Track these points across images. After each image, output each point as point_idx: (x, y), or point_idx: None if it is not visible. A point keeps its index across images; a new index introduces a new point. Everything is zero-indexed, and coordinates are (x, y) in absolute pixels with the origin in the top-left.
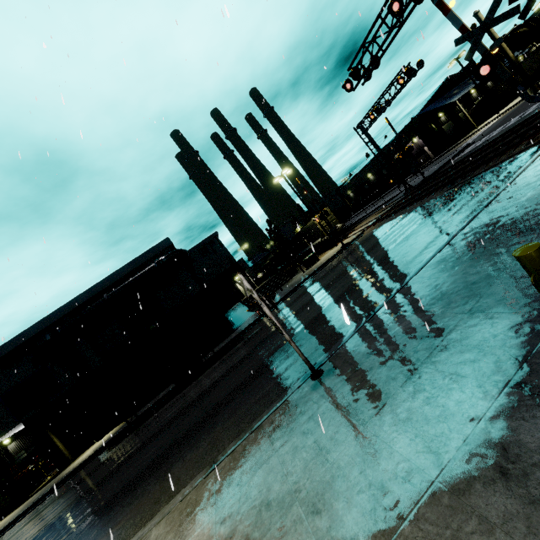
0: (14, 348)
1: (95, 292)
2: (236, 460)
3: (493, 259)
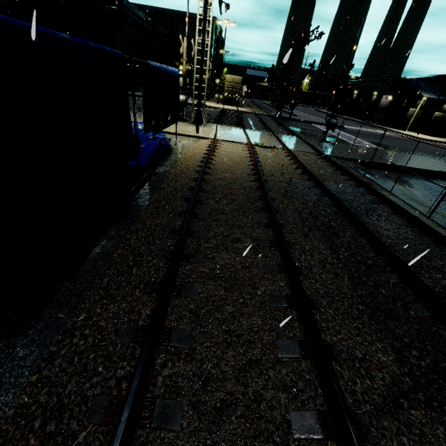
0: None
1: None
2: None
3: None
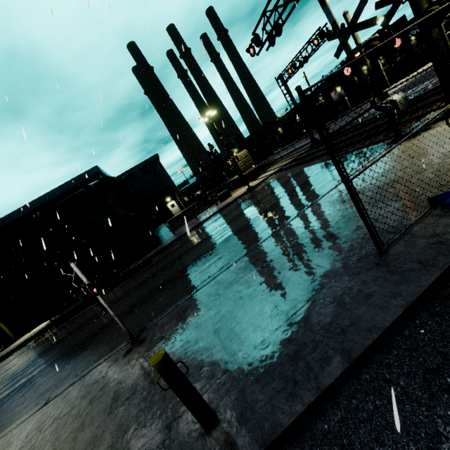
0: None
1: (29, 209)
2: (56, 404)
3: (265, 276)
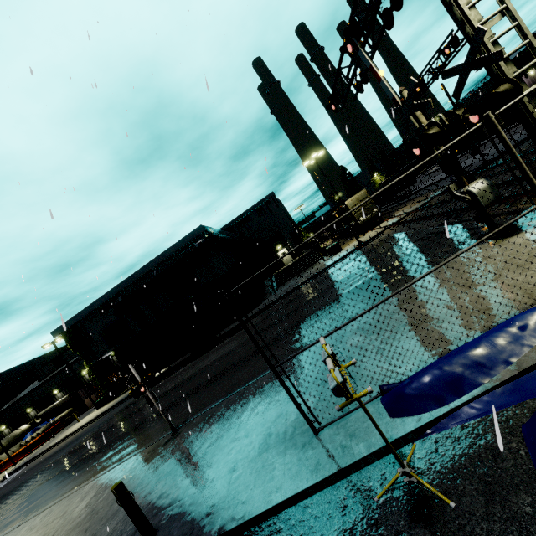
0: (102, 303)
1: (149, 268)
2: (121, 468)
3: (260, 409)
